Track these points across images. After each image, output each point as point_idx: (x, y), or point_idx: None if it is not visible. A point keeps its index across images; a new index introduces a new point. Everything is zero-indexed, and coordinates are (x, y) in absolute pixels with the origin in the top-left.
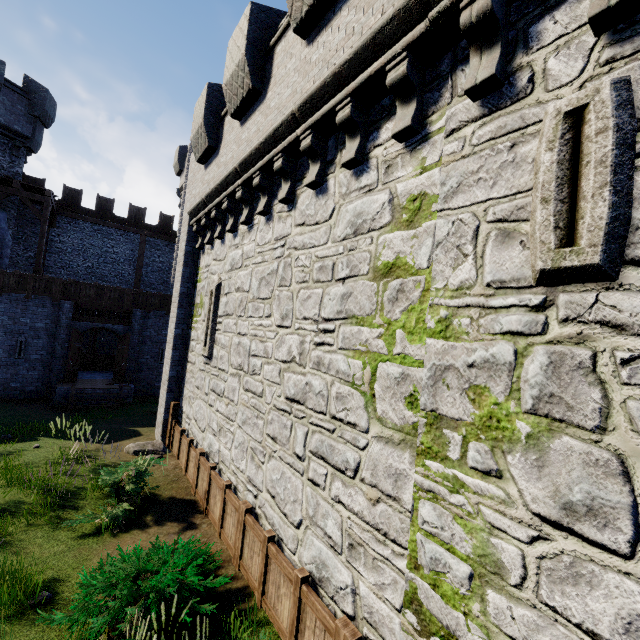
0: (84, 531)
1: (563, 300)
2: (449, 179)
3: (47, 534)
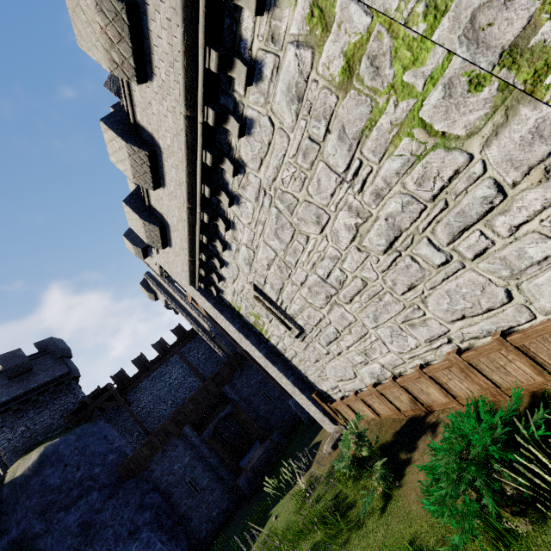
0: (378, 508)
1: None
2: None
3: (360, 536)
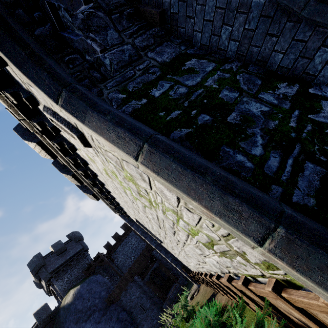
0: None
1: (92, 145)
2: (79, 147)
3: None
